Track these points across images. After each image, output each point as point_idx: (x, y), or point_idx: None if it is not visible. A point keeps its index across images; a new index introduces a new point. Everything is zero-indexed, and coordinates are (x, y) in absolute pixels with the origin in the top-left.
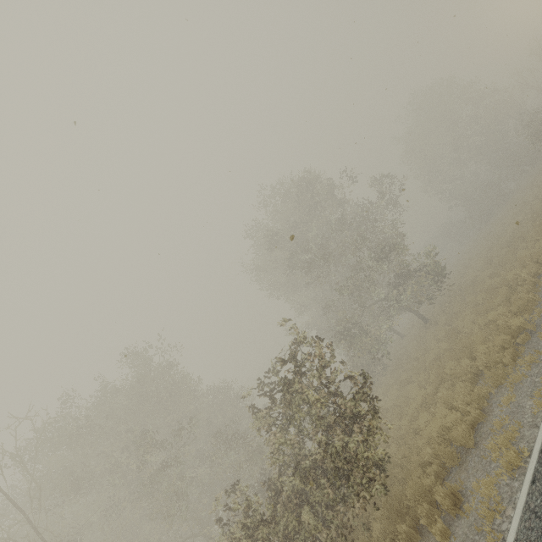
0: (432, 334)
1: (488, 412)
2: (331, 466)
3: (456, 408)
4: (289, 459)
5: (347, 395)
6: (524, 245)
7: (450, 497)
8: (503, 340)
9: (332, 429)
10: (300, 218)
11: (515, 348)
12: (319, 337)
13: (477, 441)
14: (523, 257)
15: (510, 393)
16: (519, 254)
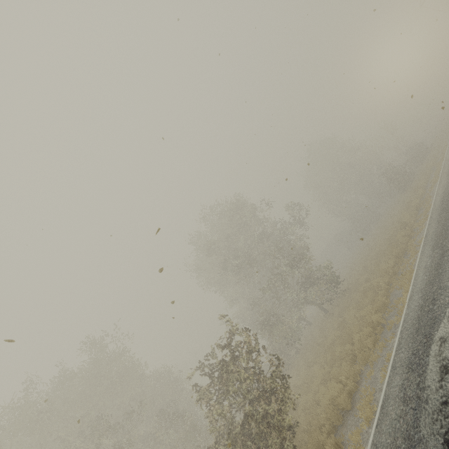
0: (330, 323)
1: (359, 384)
2: (256, 429)
3: (342, 382)
4: (223, 430)
5: (269, 377)
6: (384, 259)
7: (335, 446)
8: (369, 331)
9: (256, 401)
10: (231, 231)
11: (375, 336)
12: (247, 329)
13: (353, 405)
14: (381, 270)
15: (371, 369)
16: (381, 266)
